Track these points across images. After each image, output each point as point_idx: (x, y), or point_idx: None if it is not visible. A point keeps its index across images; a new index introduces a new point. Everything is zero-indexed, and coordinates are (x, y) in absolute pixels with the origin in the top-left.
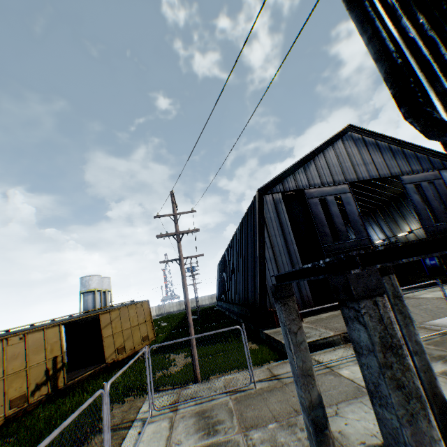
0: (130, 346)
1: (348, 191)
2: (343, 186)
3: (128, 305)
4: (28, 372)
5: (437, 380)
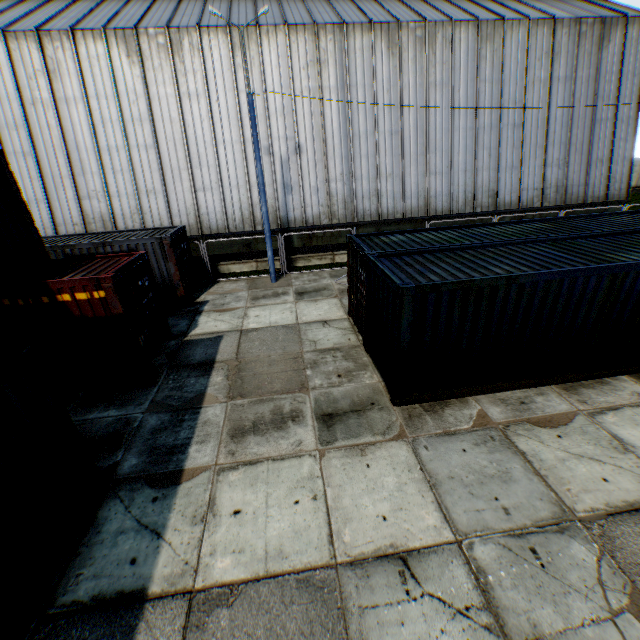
0: None
1: None
2: None
3: None
4: None
5: None
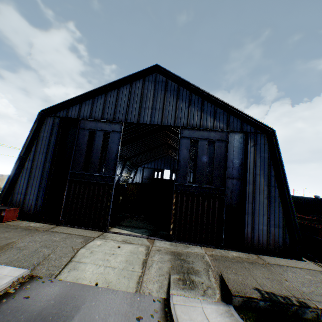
0: None
1: (120, 130)
2: (118, 125)
3: None
4: None
5: None
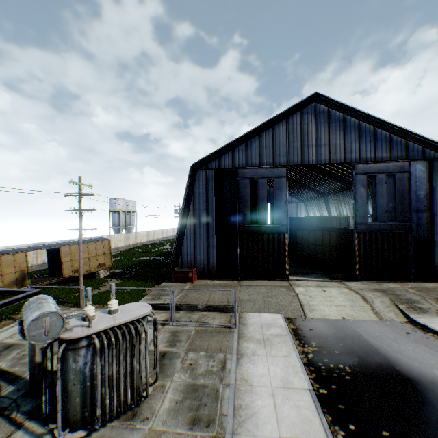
0: (87, 269)
1: (285, 175)
2: (281, 170)
3: (88, 242)
4: (3, 277)
5: (37, 356)
